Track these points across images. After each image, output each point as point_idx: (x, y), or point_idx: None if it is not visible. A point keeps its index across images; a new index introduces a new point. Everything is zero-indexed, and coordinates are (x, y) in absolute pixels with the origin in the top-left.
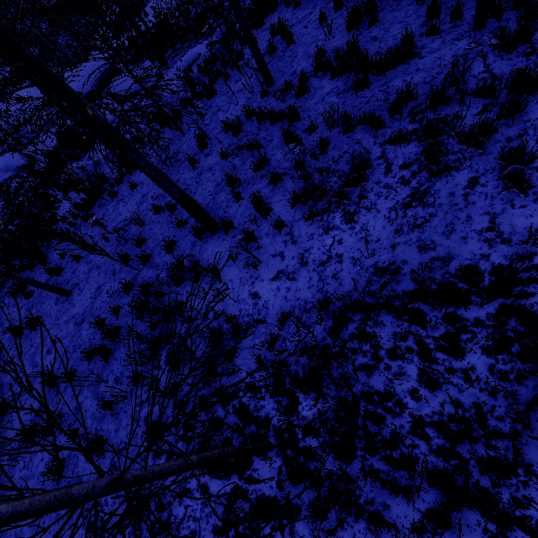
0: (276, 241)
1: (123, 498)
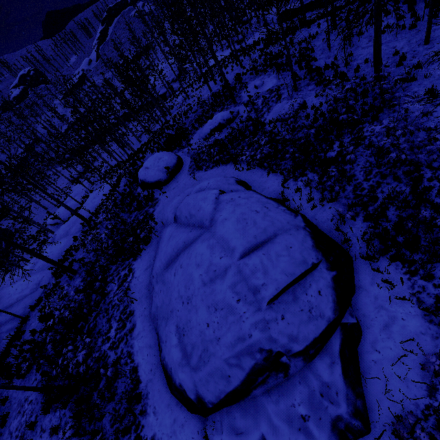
0: None
1: None
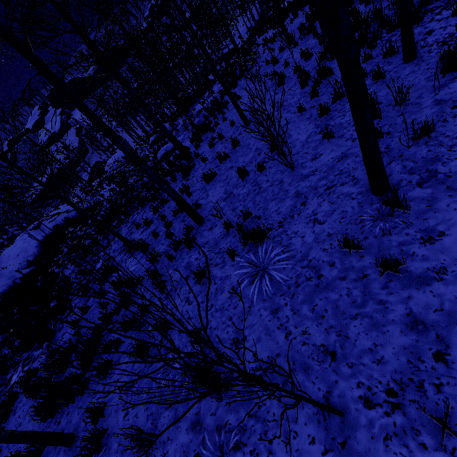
0: (370, 6)
1: (442, 30)
